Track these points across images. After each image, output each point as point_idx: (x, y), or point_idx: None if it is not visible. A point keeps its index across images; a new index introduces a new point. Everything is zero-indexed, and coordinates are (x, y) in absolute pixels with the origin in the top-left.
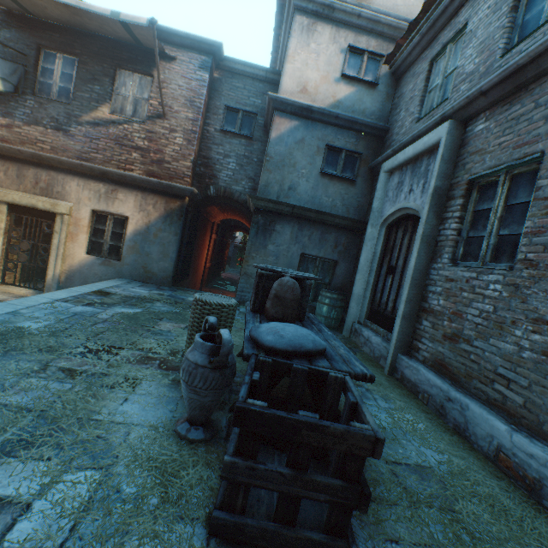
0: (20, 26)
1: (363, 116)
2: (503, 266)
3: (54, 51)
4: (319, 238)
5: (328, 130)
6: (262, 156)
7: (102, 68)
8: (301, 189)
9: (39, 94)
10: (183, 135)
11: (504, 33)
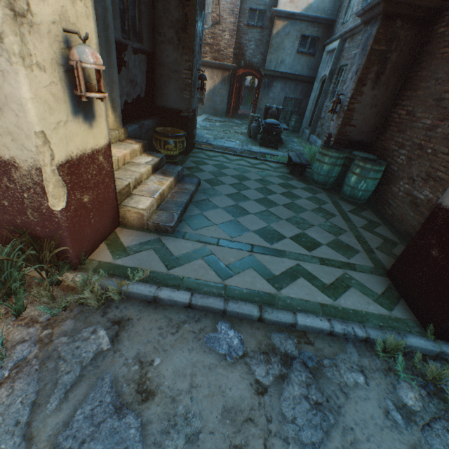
0: None
1: (323, 13)
2: None
3: None
4: (294, 88)
5: (303, 25)
6: (268, 38)
7: None
8: (287, 62)
9: None
10: (229, 33)
11: (361, 2)
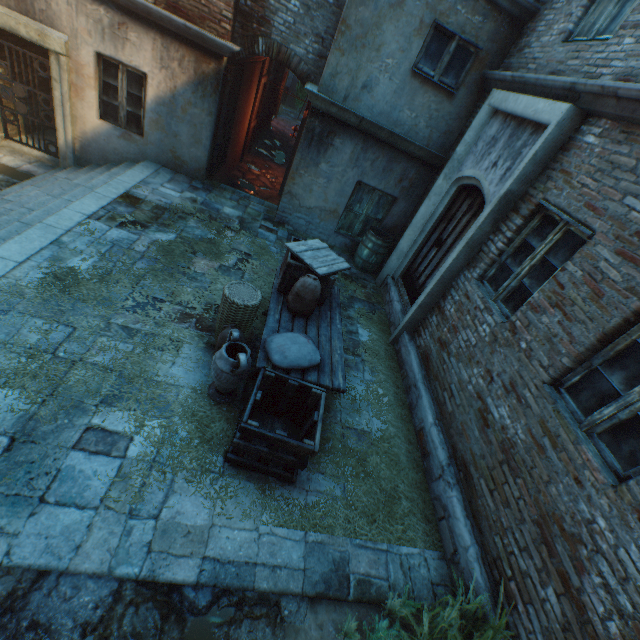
0: None
1: None
2: (504, 313)
3: None
4: (384, 166)
5: None
6: None
7: None
8: (379, 91)
9: None
10: None
11: None
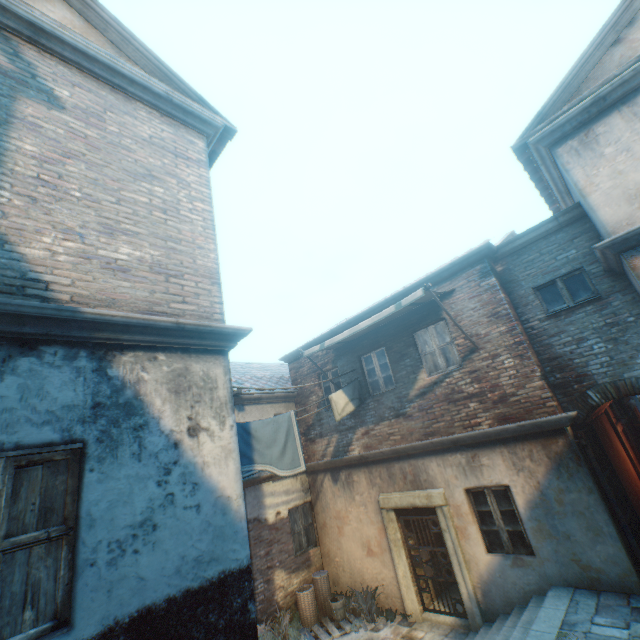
0: (344, 352)
1: None
2: None
3: (368, 353)
4: None
5: None
6: (636, 307)
7: (402, 343)
8: None
9: (373, 393)
10: (508, 354)
11: None
